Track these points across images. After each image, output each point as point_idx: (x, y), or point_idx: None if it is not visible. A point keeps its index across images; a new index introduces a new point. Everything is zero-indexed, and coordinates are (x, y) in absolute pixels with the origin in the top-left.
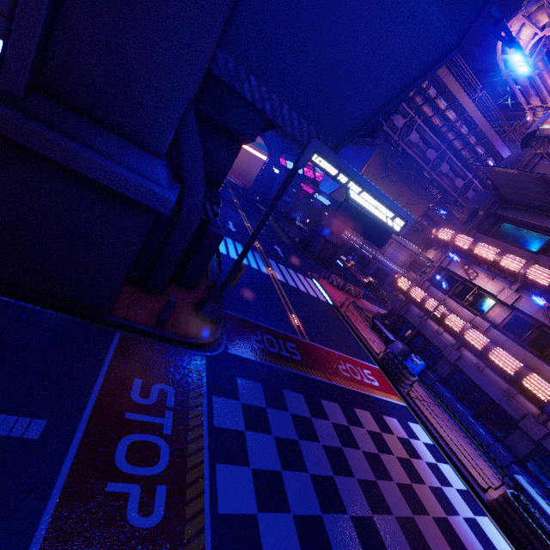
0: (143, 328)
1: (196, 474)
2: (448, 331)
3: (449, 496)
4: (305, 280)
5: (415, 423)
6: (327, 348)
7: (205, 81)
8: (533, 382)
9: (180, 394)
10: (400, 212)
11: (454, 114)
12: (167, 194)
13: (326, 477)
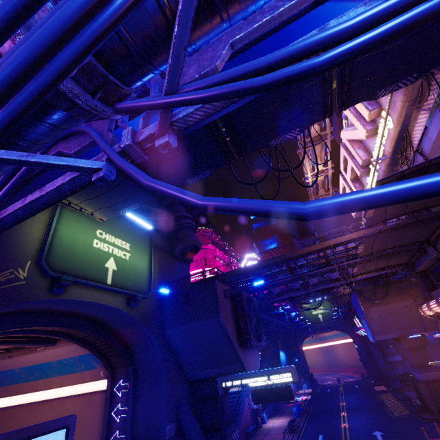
0: None
1: None
2: None
3: None
4: None
5: None
6: None
7: (191, 385)
8: None
9: None
10: (281, 370)
11: (354, 243)
12: None
13: None
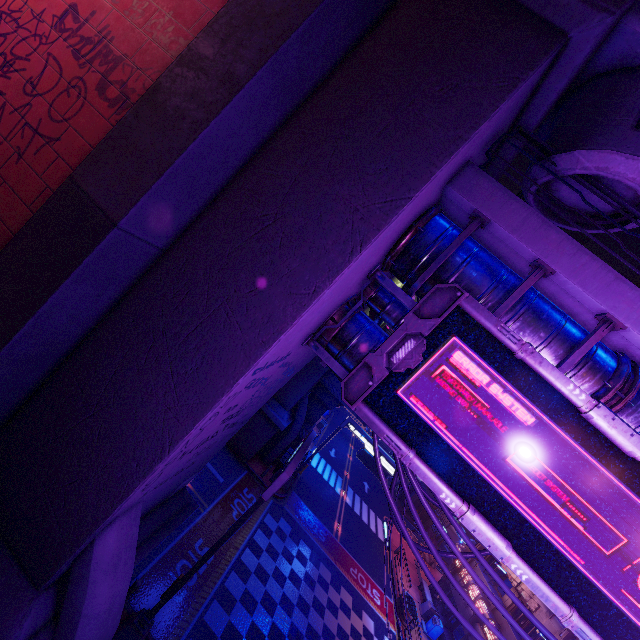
0: (256, 474)
1: (252, 524)
2: None
3: None
4: (374, 517)
5: None
6: (351, 556)
7: (318, 384)
8: None
9: None
10: (393, 464)
11: None
12: (284, 424)
13: (299, 576)
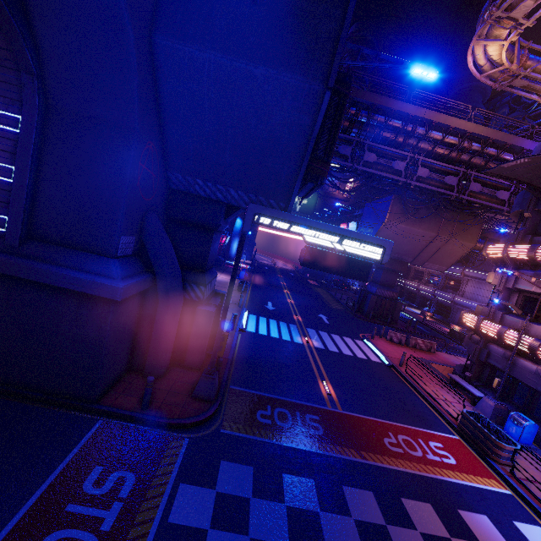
0: (126, 413)
1: None
2: None
3: None
4: (353, 343)
5: (530, 523)
6: (370, 417)
7: (170, 195)
8: None
9: (140, 481)
10: (371, 240)
11: (455, 139)
12: (115, 283)
13: None
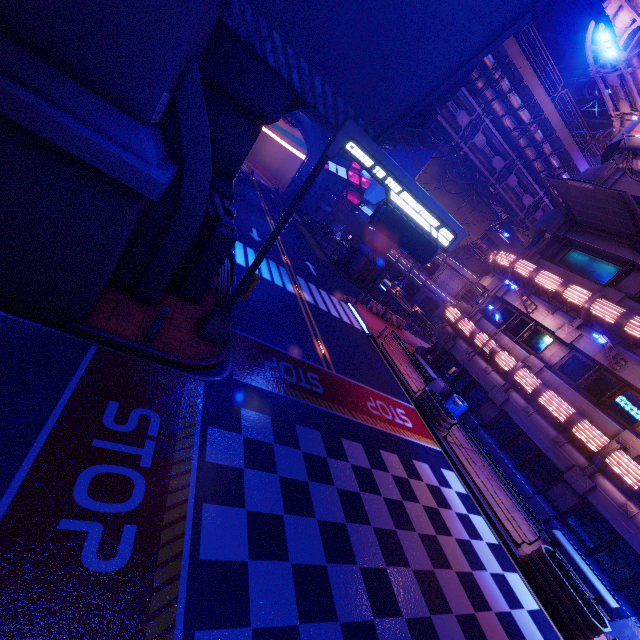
0: (127, 343)
1: (176, 514)
2: (497, 370)
3: (478, 550)
4: (339, 304)
5: (449, 470)
6: (356, 382)
7: (216, 34)
8: (584, 431)
9: (166, 422)
10: (450, 223)
11: (528, 115)
12: (154, 173)
13: (337, 524)
